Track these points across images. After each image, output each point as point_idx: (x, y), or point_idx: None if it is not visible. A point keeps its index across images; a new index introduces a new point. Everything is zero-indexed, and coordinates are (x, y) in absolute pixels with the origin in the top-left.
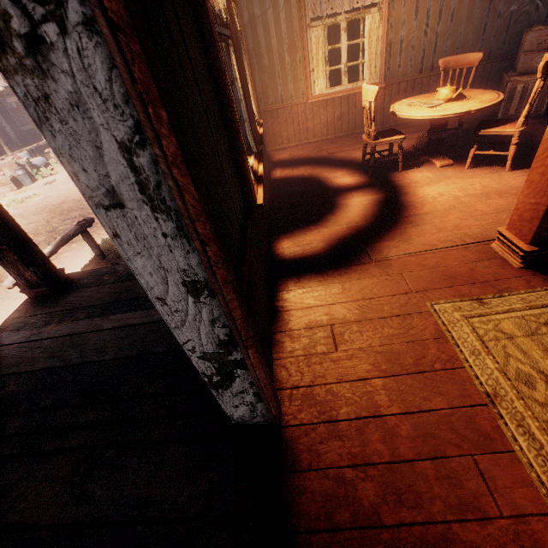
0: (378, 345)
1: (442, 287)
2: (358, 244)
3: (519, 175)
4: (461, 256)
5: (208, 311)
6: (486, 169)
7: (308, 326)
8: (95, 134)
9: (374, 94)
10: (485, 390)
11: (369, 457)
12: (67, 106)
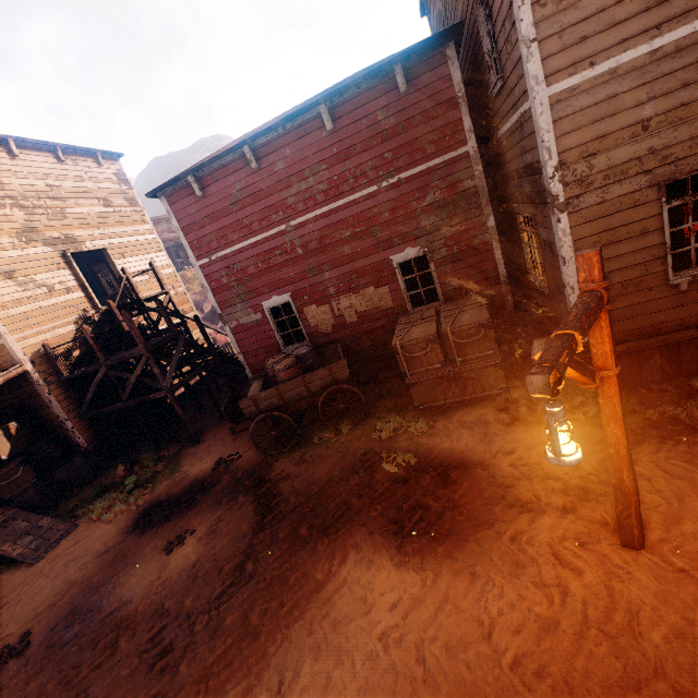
0: None
1: None
2: None
3: None
4: None
5: None
6: None
7: None
8: None
9: None
10: None
11: None
12: None
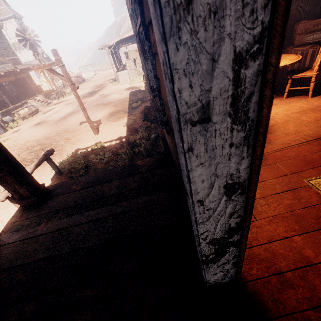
0: (285, 212)
1: (307, 169)
2: None
3: (318, 99)
4: (309, 148)
5: (232, 206)
6: (296, 98)
7: None
8: (217, 45)
9: None
10: None
11: None
12: (204, 13)
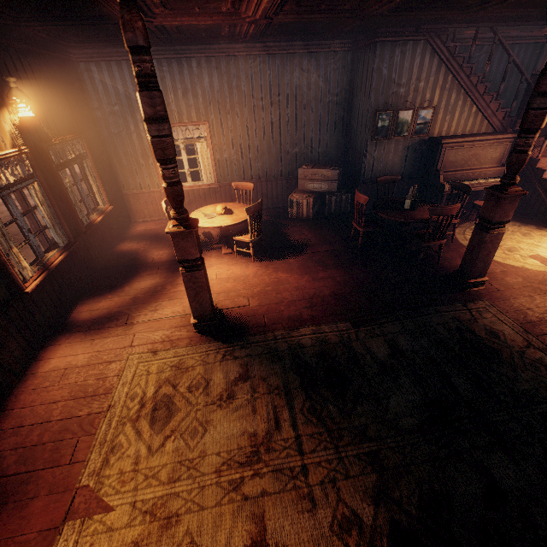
0: (81, 381)
1: (146, 343)
2: (126, 311)
3: (256, 266)
4: (174, 323)
5: None
6: (245, 259)
7: (50, 370)
8: None
9: (165, 209)
10: (111, 403)
11: (25, 443)
12: None
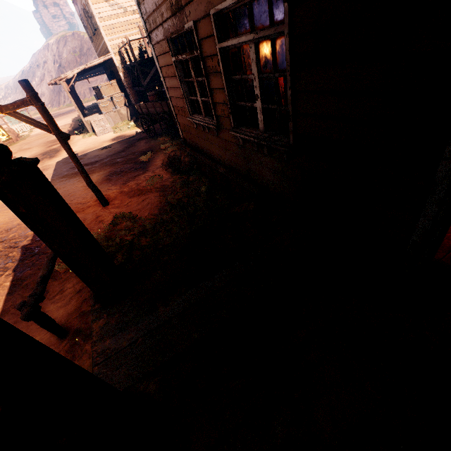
0: None
1: None
2: None
3: None
4: None
5: None
6: None
7: None
8: None
9: None
10: None
11: None
12: None
